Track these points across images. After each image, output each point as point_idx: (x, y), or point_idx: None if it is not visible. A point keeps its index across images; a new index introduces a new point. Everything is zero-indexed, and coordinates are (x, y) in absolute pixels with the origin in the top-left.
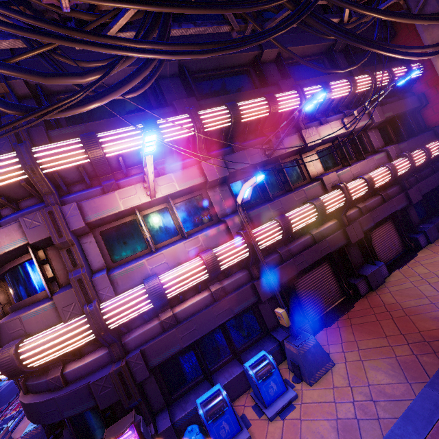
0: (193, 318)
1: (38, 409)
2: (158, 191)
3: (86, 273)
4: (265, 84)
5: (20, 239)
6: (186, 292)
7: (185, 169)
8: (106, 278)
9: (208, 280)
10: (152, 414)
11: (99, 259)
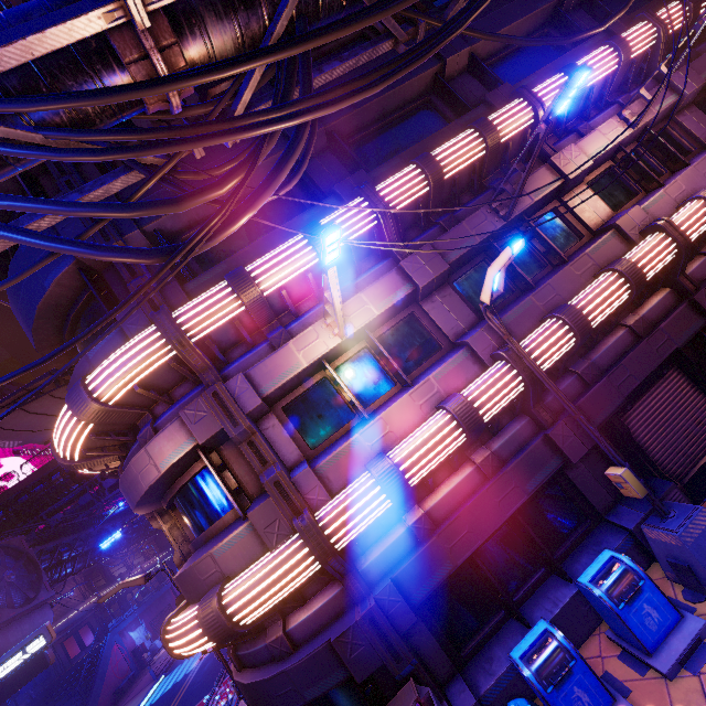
0: (460, 513)
1: (265, 691)
2: (348, 325)
3: (282, 471)
4: (463, 110)
5: (186, 442)
6: (434, 473)
7: (378, 280)
8: (311, 474)
9: (465, 445)
10: (439, 686)
11: (292, 448)
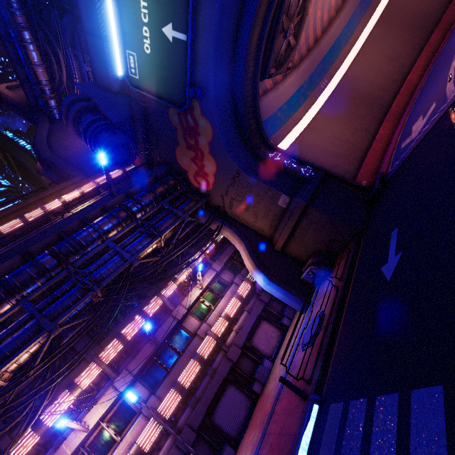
0: None
1: None
2: (90, 423)
3: None
4: (142, 296)
5: None
6: None
7: (104, 395)
8: None
9: None
10: None
11: None
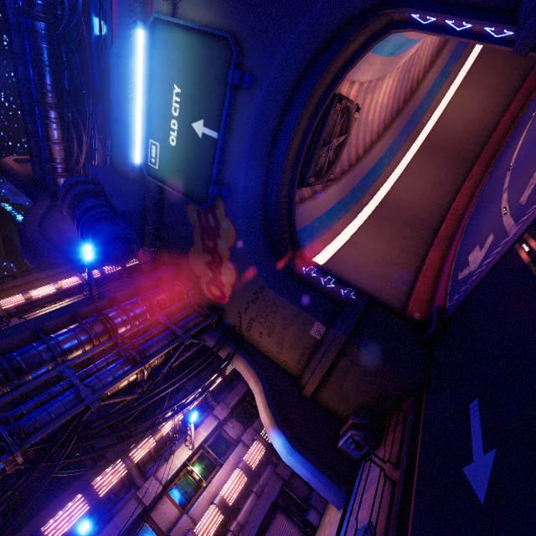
0: None
1: None
2: None
3: None
4: (99, 455)
5: None
6: None
7: None
8: None
9: None
10: None
11: None
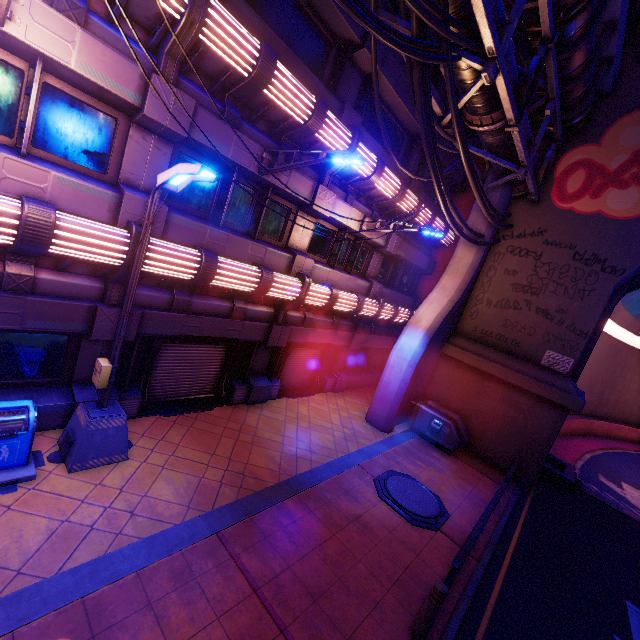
0: None
1: None
2: (19, 23)
3: None
4: (334, 88)
5: None
6: None
7: (116, 52)
8: None
9: (11, 249)
10: None
11: None
